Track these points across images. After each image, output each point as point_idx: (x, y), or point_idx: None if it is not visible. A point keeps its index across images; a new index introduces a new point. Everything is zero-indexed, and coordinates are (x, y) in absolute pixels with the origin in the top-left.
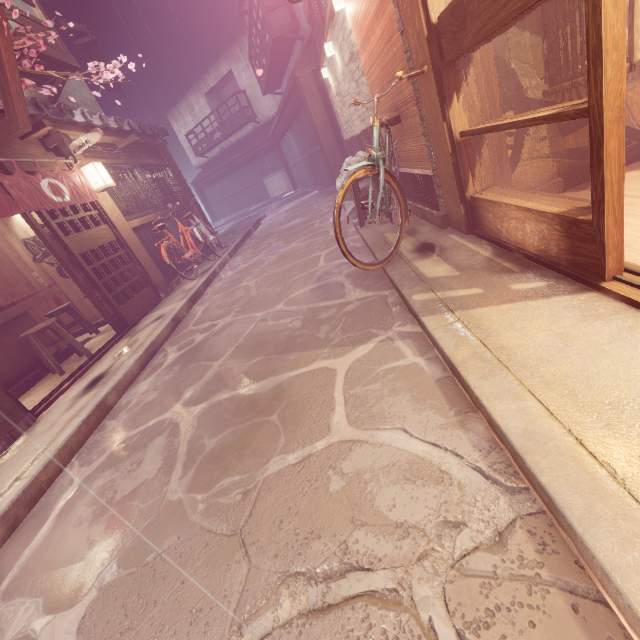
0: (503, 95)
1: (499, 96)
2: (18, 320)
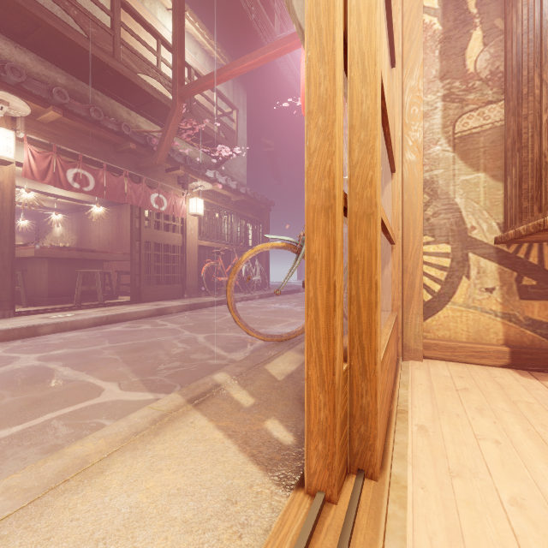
0: (450, 226)
1: (445, 225)
2: (94, 263)
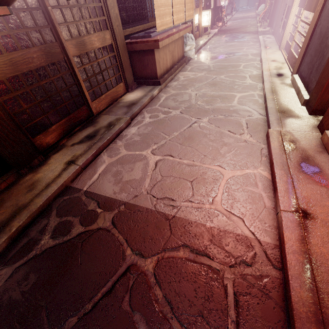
0: None
1: None
2: None
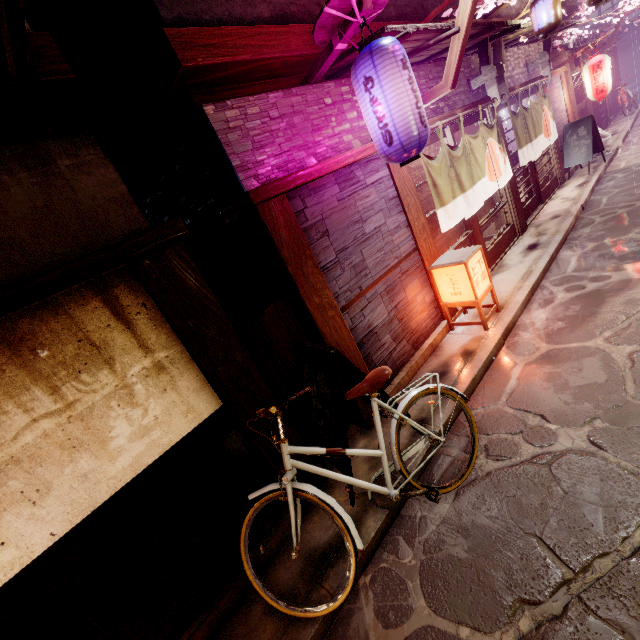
0: None
1: None
2: None
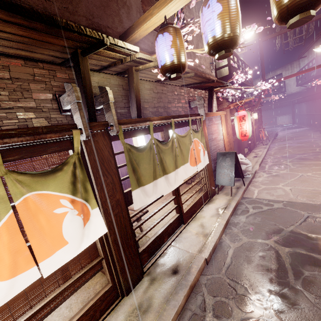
0: None
1: None
2: None
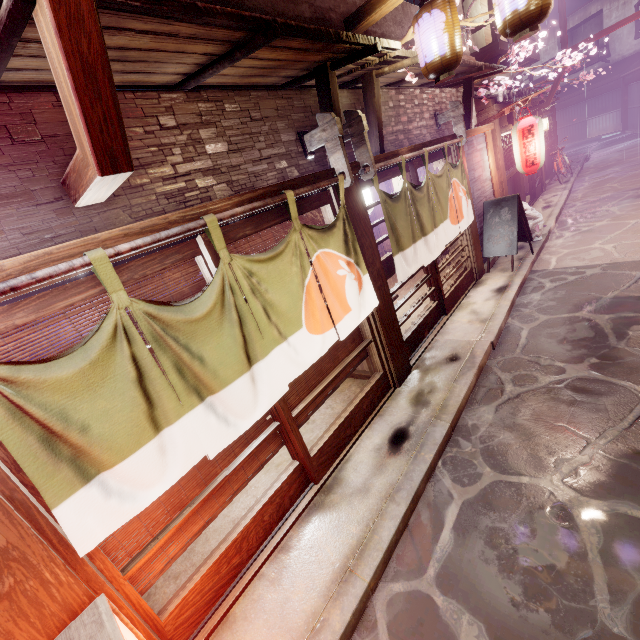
0: None
1: None
2: None
